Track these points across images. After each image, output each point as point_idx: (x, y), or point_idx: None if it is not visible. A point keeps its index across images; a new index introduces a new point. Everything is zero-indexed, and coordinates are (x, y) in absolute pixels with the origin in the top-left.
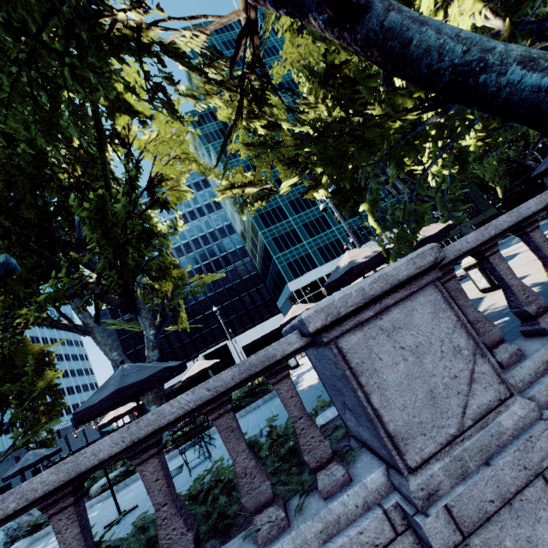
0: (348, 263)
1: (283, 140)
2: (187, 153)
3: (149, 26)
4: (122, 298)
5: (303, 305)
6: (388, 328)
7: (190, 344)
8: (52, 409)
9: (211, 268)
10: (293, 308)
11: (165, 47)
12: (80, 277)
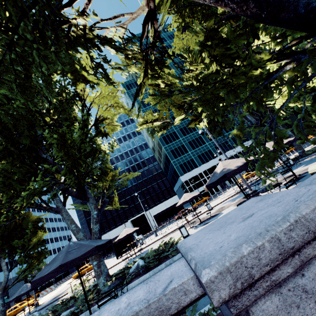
0: (223, 170)
1: (175, 89)
2: (117, 103)
3: (90, 26)
4: (78, 191)
5: (190, 193)
6: (314, 289)
7: (123, 214)
8: (41, 255)
9: (135, 168)
10: (184, 196)
11: (100, 38)
12: (53, 179)
